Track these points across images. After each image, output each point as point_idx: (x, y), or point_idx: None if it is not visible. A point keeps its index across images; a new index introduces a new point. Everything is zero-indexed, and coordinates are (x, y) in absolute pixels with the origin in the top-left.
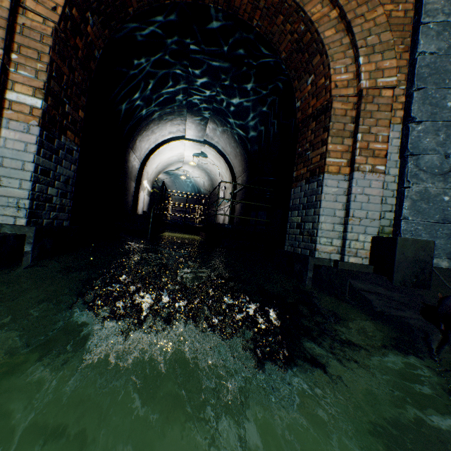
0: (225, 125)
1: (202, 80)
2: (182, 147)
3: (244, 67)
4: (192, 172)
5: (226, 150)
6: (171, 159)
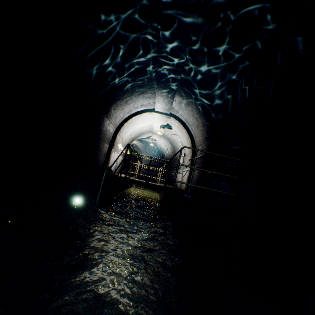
0: (190, 97)
1: (172, 46)
2: (152, 119)
3: (221, 22)
4: (159, 140)
5: (189, 122)
6: (143, 129)
